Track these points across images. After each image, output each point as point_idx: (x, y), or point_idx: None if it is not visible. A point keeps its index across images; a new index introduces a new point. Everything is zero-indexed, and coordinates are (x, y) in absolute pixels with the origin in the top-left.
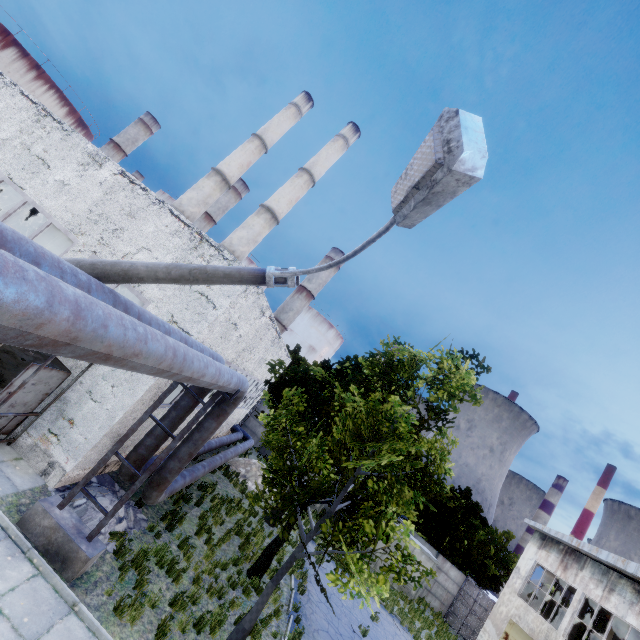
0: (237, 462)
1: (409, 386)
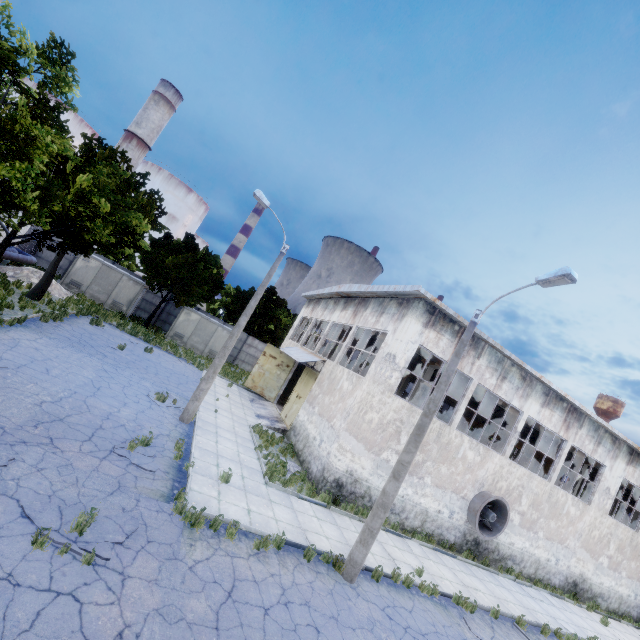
0: (4, 268)
1: (19, 83)
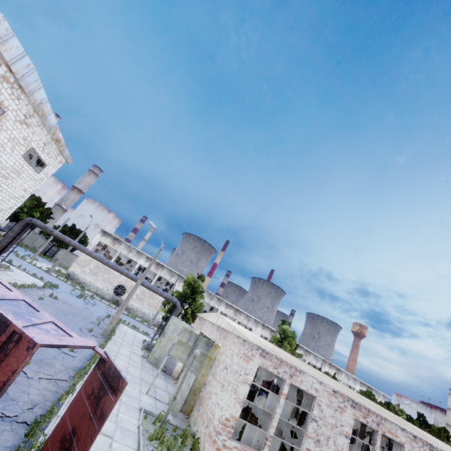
0: None
1: None
